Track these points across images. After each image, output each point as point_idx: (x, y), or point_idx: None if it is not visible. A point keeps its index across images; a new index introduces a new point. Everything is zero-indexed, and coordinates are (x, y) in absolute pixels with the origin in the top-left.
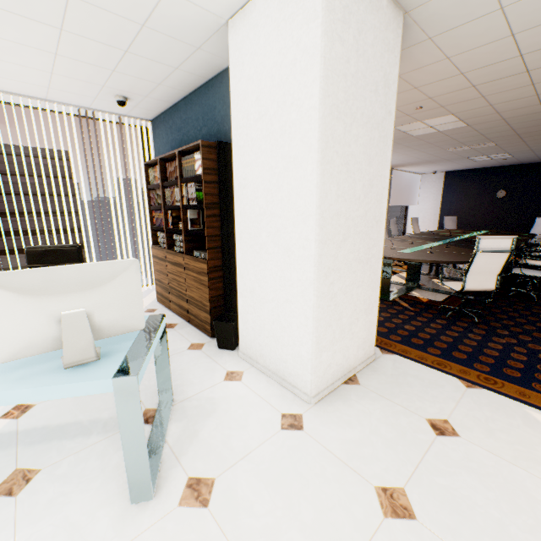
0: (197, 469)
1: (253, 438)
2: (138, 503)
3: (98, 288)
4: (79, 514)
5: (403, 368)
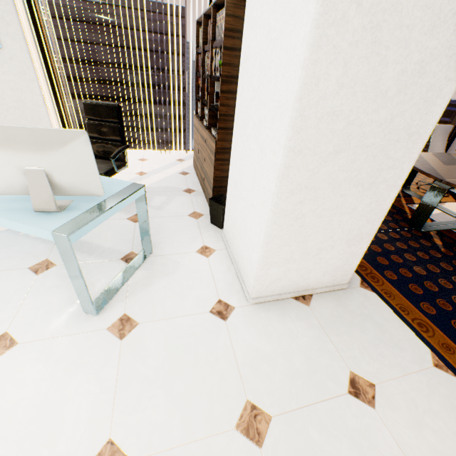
0: (133, 311)
1: (184, 307)
2: (87, 314)
3: (51, 153)
4: (57, 303)
5: (371, 310)
